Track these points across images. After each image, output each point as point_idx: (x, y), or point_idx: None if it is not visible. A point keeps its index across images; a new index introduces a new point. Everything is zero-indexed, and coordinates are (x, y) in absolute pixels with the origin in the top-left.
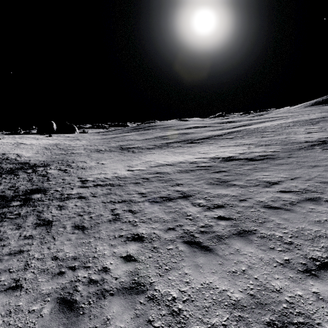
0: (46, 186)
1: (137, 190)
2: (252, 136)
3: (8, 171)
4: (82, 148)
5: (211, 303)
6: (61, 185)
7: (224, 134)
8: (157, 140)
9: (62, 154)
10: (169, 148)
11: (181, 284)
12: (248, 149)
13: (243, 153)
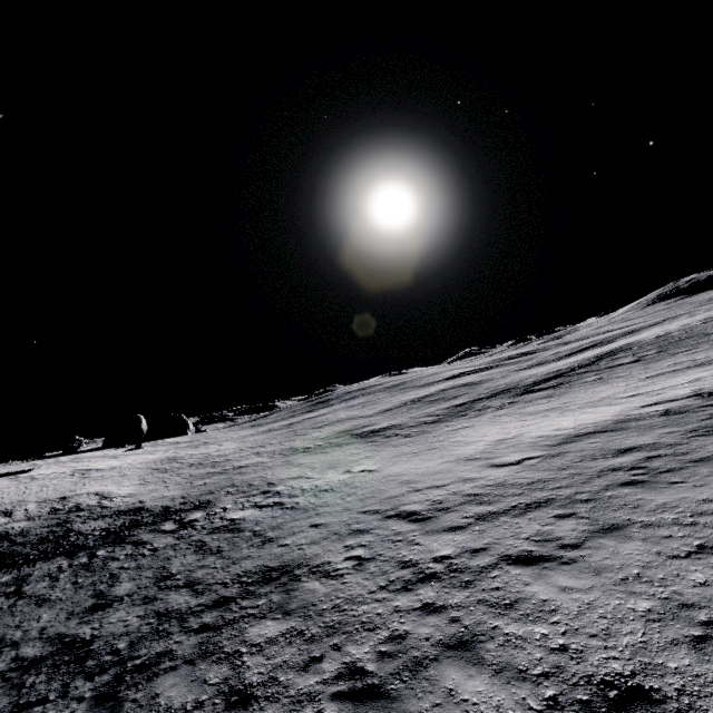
0: (293, 554)
1: (708, 498)
2: (697, 345)
3: (105, 538)
4: (249, 453)
5: None
6: (345, 542)
7: (591, 361)
8: (419, 406)
9: (214, 472)
10: (492, 411)
11: None
12: None
13: None
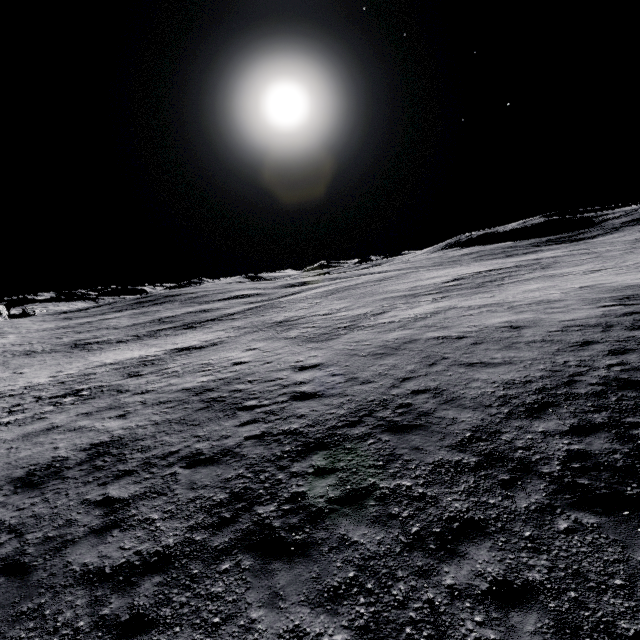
0: None
1: (36, 395)
2: (256, 315)
3: None
4: None
5: (15, 434)
6: None
7: (241, 311)
8: (150, 325)
9: None
10: (149, 340)
11: (6, 433)
12: (221, 335)
13: (208, 340)
